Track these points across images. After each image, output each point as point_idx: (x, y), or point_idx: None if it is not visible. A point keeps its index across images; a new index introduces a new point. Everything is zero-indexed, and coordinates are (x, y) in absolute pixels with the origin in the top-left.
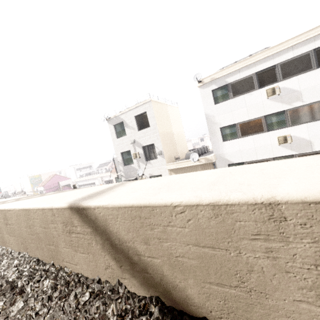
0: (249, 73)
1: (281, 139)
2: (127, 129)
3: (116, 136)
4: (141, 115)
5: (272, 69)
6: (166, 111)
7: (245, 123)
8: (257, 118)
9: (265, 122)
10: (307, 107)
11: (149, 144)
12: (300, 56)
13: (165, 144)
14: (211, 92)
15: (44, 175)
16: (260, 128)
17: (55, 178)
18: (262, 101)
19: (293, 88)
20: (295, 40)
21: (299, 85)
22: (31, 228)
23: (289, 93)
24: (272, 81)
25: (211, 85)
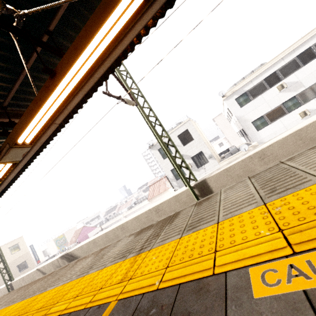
0: (259, 81)
1: (302, 114)
2: (172, 148)
3: (162, 158)
4: (183, 133)
5: (274, 74)
6: (196, 127)
7: (269, 113)
8: (277, 107)
9: (284, 107)
10: (309, 89)
11: (197, 153)
12: (289, 62)
13: (209, 149)
14: (235, 101)
15: (67, 233)
16: (282, 112)
17: (83, 231)
18: (276, 95)
19: (293, 81)
20: (282, 54)
21: (297, 78)
22: (303, 139)
23: (292, 84)
24: (277, 81)
25: (233, 96)
